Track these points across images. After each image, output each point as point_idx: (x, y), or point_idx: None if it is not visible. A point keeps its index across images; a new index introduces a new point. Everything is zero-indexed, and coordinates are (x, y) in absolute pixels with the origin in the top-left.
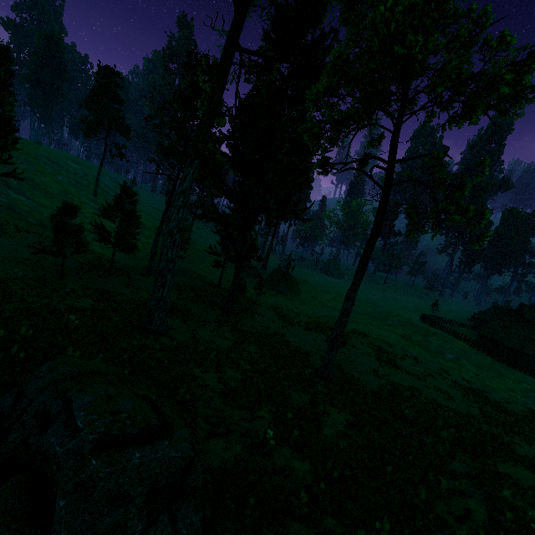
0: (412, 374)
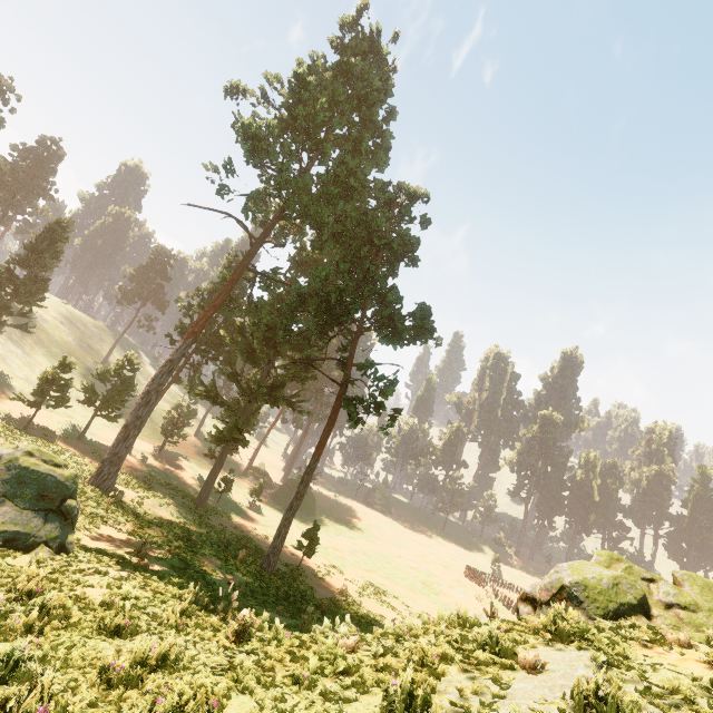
0: (395, 609)
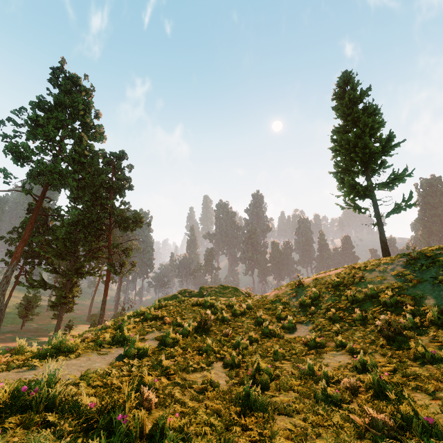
0: None
